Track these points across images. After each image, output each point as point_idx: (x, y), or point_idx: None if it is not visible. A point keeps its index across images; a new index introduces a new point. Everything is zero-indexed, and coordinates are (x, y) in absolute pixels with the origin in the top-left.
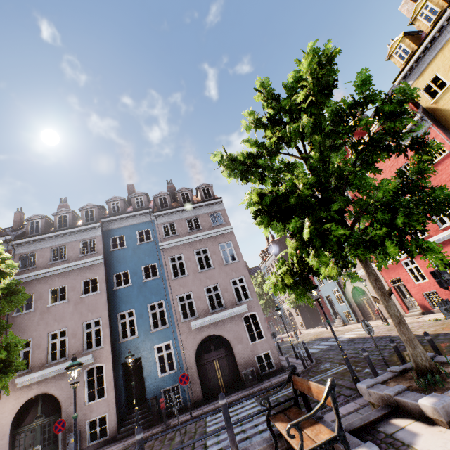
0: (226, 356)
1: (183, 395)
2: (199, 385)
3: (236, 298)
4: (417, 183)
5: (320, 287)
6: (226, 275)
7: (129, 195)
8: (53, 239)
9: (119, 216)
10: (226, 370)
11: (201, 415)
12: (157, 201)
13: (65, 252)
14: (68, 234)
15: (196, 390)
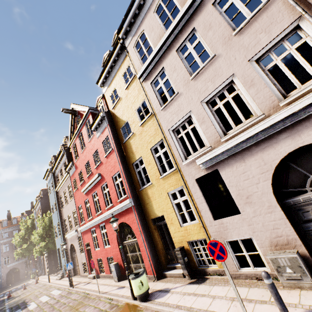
0: None
1: None
2: None
3: None
4: None
5: (56, 240)
6: None
7: None
8: None
9: None
10: None
11: None
12: None
13: None
14: None
15: None
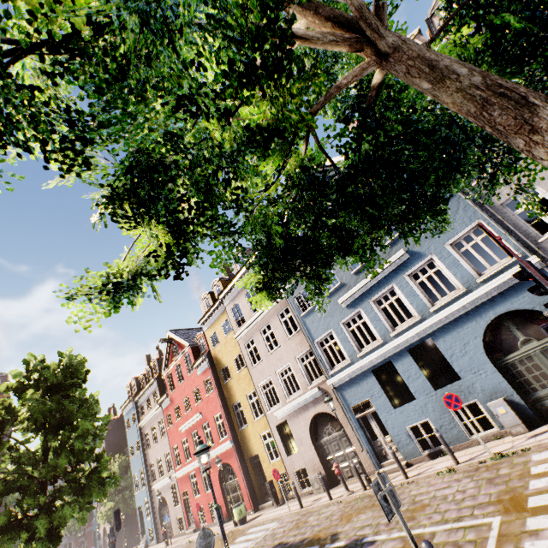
0: None
1: None
2: None
3: None
4: (102, 470)
5: (136, 495)
6: None
7: None
8: None
9: None
10: None
11: None
12: None
13: None
14: None
15: None
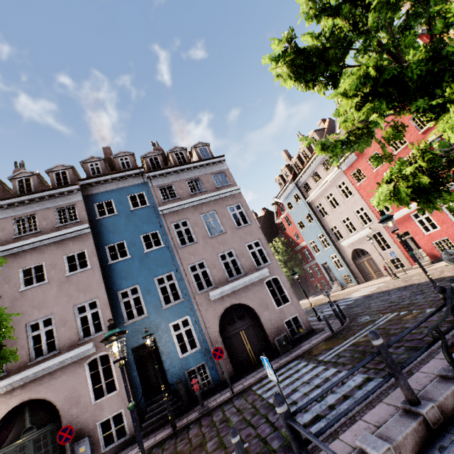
0: (252, 325)
1: (212, 374)
2: (228, 360)
3: (254, 263)
4: None
5: (315, 256)
6: (240, 240)
7: (106, 159)
8: (14, 207)
9: (103, 178)
10: (255, 341)
11: (245, 390)
12: (147, 162)
13: (34, 223)
14: (36, 200)
15: (226, 366)
